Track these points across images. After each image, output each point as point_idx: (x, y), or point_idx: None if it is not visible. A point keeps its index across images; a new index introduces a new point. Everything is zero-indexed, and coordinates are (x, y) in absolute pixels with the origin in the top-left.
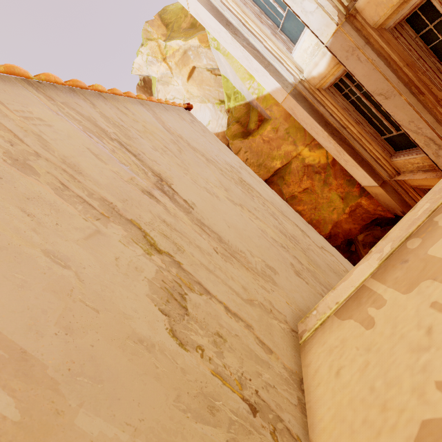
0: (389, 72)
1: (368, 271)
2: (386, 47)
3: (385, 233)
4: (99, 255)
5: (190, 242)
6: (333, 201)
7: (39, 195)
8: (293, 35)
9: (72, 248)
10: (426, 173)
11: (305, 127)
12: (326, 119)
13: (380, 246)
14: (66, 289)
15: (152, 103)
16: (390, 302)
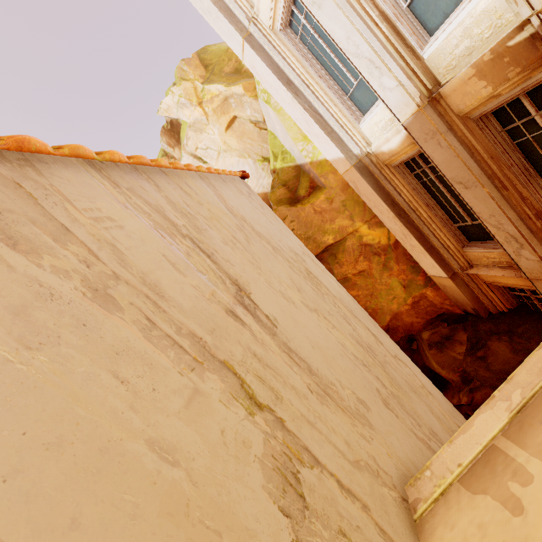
0: (471, 162)
1: (496, 424)
2: (470, 136)
3: (454, 333)
4: (204, 431)
5: (284, 381)
6: (393, 288)
7: (128, 344)
8: (362, 105)
9: (175, 427)
10: (503, 270)
11: (368, 203)
12: (393, 198)
13: (506, 391)
14: (181, 504)
15: (210, 175)
16: (539, 478)
